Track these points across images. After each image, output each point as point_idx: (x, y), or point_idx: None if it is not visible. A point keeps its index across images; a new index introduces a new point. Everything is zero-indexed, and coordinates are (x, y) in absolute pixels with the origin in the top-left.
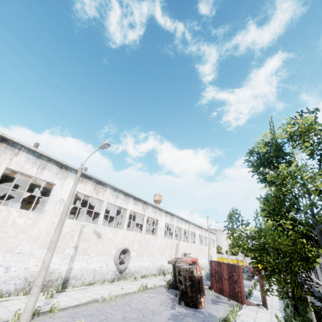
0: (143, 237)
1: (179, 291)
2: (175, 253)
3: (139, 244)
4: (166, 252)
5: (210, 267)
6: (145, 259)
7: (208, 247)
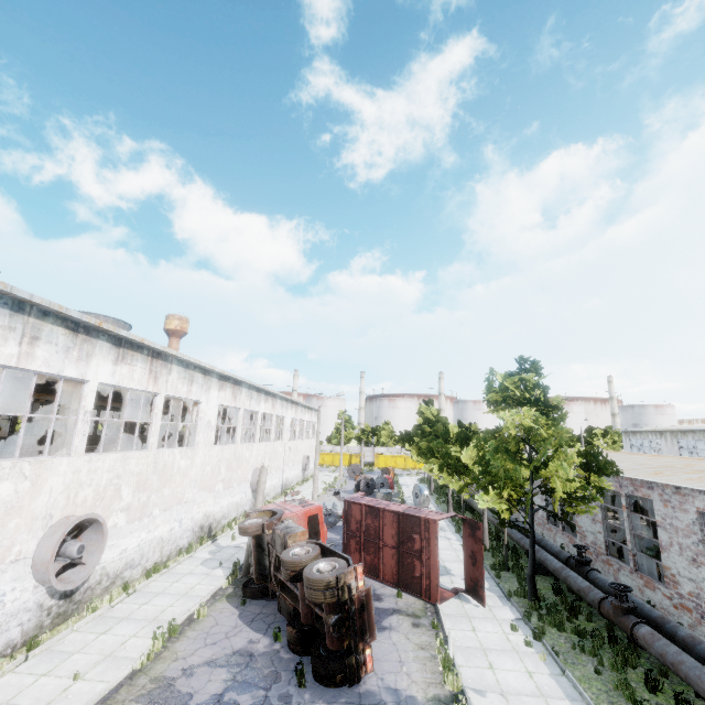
0: (152, 460)
1: (288, 625)
2: (257, 496)
3: (138, 485)
4: (219, 481)
5: (346, 516)
6: (159, 519)
7: (304, 442)
